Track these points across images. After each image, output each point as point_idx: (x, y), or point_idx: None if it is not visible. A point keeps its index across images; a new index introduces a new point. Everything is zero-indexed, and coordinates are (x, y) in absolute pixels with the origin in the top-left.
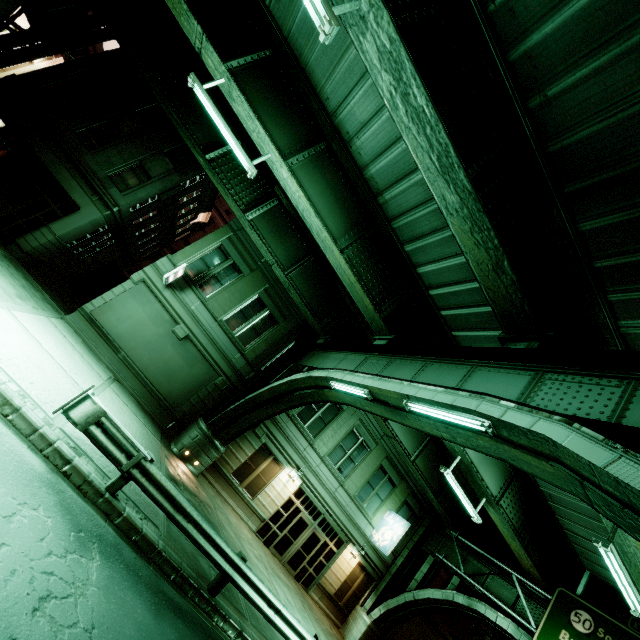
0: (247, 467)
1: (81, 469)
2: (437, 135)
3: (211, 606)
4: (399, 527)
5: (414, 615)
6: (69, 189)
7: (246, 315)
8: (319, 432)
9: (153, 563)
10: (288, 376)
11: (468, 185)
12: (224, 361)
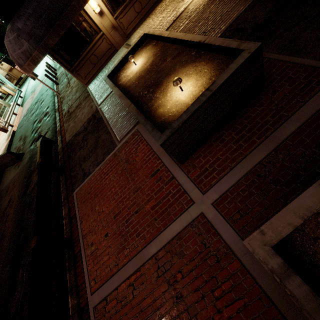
0: None
1: None
2: None
3: None
4: None
5: None
6: None
7: None
8: None
9: None
10: None
11: None
12: None
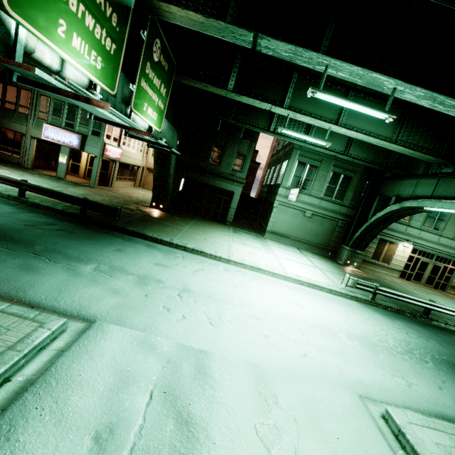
0: (377, 253)
1: (361, 298)
2: None
3: (429, 319)
4: None
5: None
6: (225, 187)
7: (332, 186)
8: (410, 217)
9: (400, 314)
10: (385, 208)
11: None
12: (336, 214)
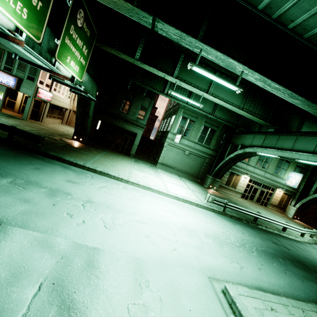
0: (228, 181)
1: (216, 210)
2: (285, 91)
3: (256, 224)
4: (297, 177)
5: (315, 202)
6: (131, 130)
7: (203, 135)
8: (249, 159)
9: (240, 220)
10: (234, 152)
11: (303, 99)
12: (204, 154)
